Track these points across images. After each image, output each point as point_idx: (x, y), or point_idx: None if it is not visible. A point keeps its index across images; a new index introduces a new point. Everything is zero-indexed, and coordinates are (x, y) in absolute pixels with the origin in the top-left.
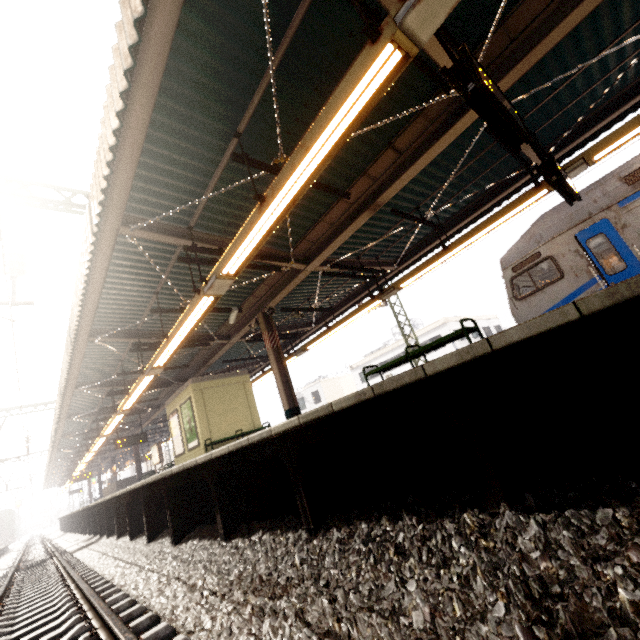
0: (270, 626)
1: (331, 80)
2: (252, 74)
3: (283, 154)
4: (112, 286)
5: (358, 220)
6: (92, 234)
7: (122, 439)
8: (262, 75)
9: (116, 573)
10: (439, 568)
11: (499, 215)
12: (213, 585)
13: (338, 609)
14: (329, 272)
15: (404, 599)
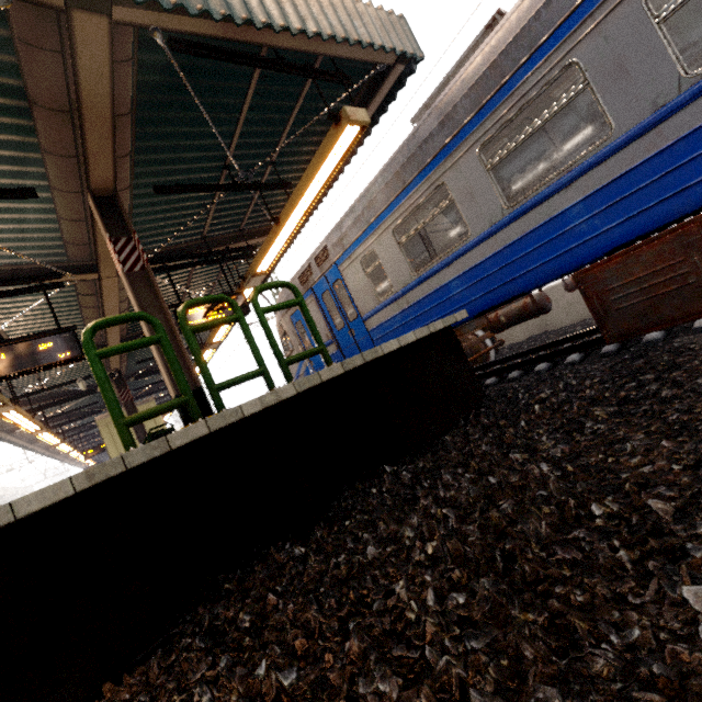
0: None
1: None
2: None
3: None
4: None
5: (109, 329)
6: None
7: (88, 450)
8: None
9: None
10: None
11: None
12: None
13: None
14: None
15: None
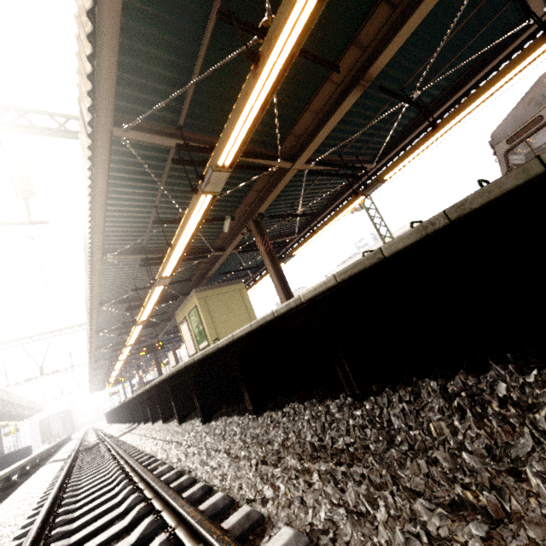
0: (364, 496)
1: None
2: None
3: (271, 13)
4: (115, 202)
5: (346, 101)
6: (87, 136)
7: (143, 348)
8: None
9: (157, 450)
10: None
11: (498, 77)
12: (257, 455)
13: (448, 474)
14: (313, 171)
15: None
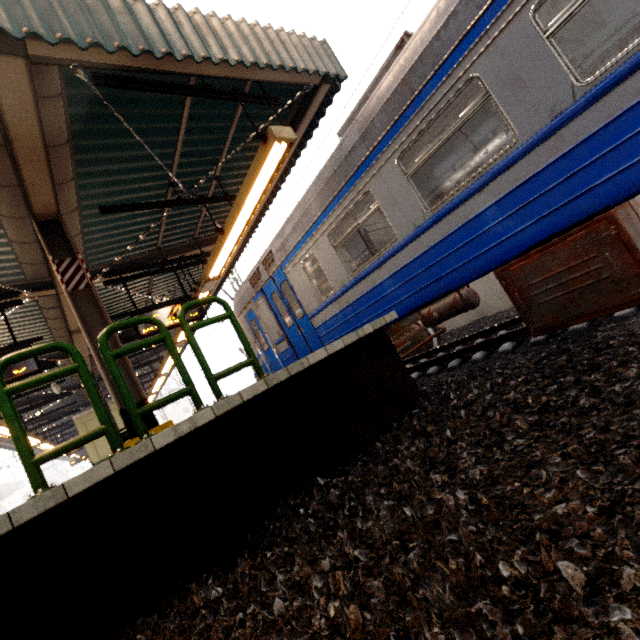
0: None
1: None
2: None
3: None
4: None
5: (75, 337)
6: None
7: None
8: None
9: None
10: None
11: None
12: None
13: None
14: None
15: None
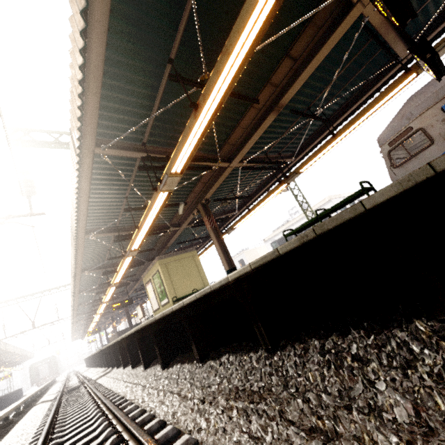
0: (259, 425)
1: (238, 2)
2: (176, 6)
3: (206, 71)
4: (95, 196)
5: (266, 121)
6: (76, 155)
7: (116, 304)
8: (184, 5)
9: (127, 391)
10: (404, 369)
11: (376, 101)
12: (199, 395)
13: (314, 409)
14: (246, 167)
15: (377, 397)
